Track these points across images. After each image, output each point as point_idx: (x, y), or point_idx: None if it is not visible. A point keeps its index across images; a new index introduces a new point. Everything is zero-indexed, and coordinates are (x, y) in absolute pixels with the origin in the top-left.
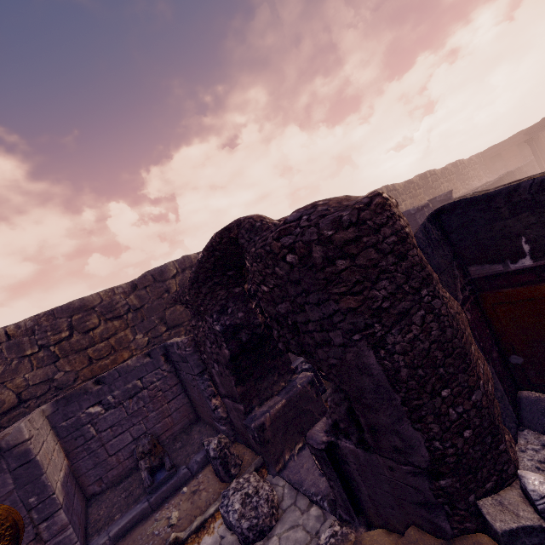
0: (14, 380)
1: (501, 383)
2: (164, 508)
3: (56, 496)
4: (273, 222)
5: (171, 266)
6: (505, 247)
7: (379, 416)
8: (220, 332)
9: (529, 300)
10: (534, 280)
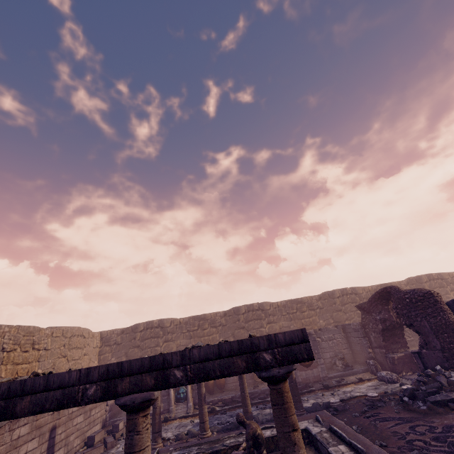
0: (279, 322)
1: None
2: (351, 376)
3: (321, 354)
4: (402, 290)
5: (337, 292)
6: None
7: (429, 338)
8: (379, 319)
9: None
10: None
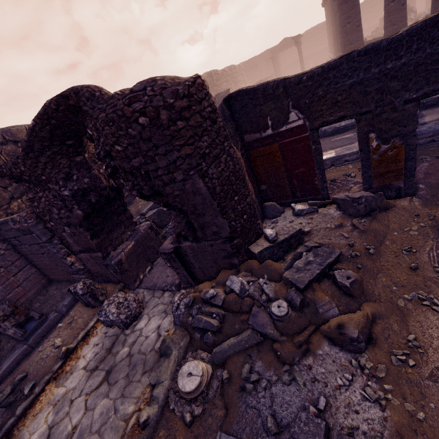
0: None
1: (257, 199)
2: (45, 342)
3: None
4: (116, 92)
5: None
6: (261, 123)
7: (205, 218)
8: (70, 196)
9: (270, 153)
10: (272, 142)
